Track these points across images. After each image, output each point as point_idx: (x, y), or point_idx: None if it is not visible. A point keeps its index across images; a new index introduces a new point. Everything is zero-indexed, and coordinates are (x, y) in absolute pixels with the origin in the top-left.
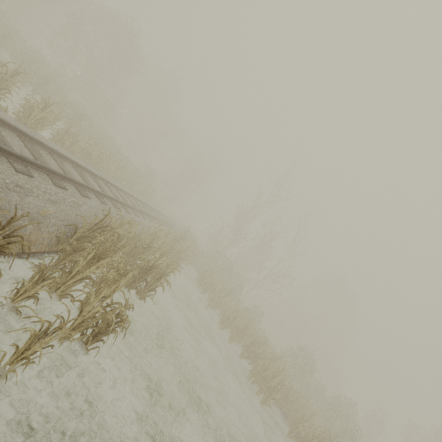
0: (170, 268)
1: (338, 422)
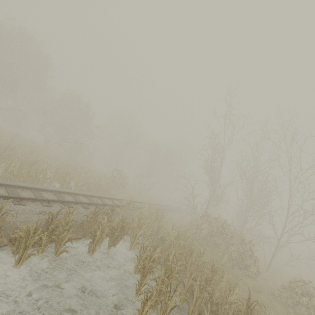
0: None
1: None
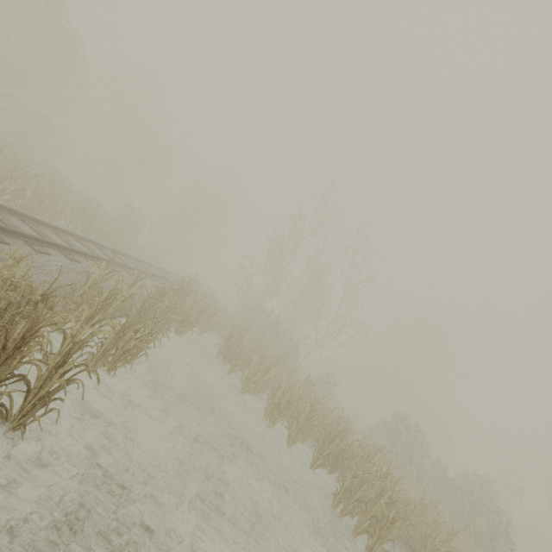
0: (126, 339)
1: (478, 517)
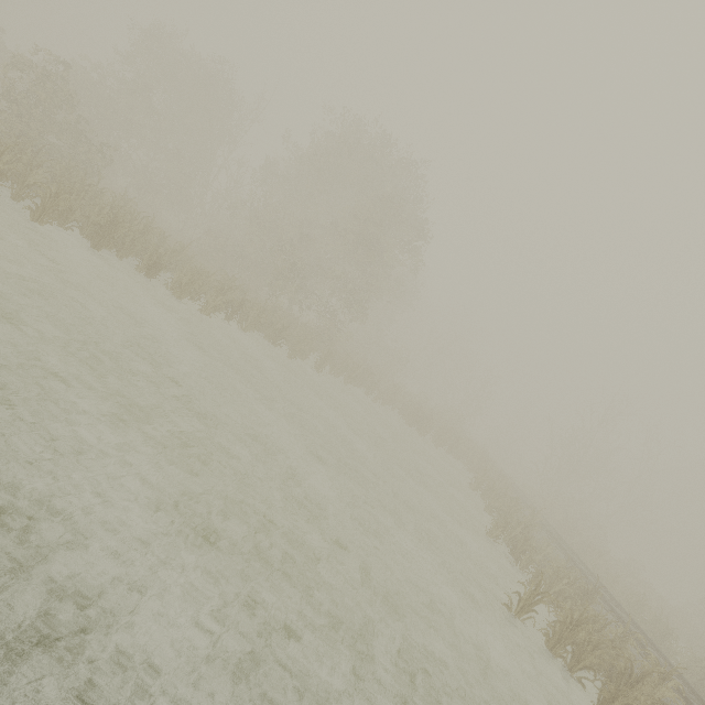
0: None
1: None
